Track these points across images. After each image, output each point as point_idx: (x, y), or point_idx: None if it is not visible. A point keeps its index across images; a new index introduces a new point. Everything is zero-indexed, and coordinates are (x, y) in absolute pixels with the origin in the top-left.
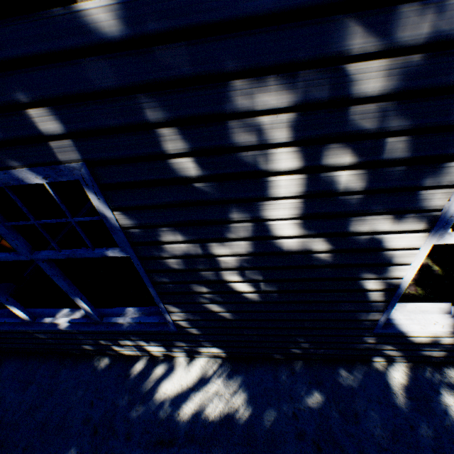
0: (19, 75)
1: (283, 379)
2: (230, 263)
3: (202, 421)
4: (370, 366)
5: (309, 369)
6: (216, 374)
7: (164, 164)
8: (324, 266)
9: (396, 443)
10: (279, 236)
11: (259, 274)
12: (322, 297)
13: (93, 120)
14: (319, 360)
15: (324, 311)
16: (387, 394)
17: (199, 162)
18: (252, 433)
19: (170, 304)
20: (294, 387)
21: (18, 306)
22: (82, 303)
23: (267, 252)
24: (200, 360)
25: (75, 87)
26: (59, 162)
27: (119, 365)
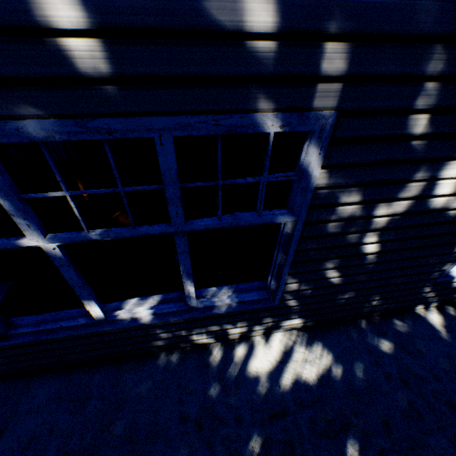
0: (350, 0)
1: (355, 336)
2: (379, 224)
3: (304, 386)
4: (413, 314)
5: (372, 325)
6: (297, 345)
7: (403, 120)
8: (445, 222)
9: (453, 364)
10: (435, 195)
11: (393, 234)
12: (423, 253)
13: (379, 65)
14: (377, 315)
15: (414, 266)
16: (433, 331)
17: (432, 119)
18: (351, 385)
19: (292, 275)
20: (367, 341)
21: (96, 302)
22: (190, 287)
23: (416, 211)
24: (277, 335)
25: (391, 26)
26: (309, 109)
27: (194, 356)
